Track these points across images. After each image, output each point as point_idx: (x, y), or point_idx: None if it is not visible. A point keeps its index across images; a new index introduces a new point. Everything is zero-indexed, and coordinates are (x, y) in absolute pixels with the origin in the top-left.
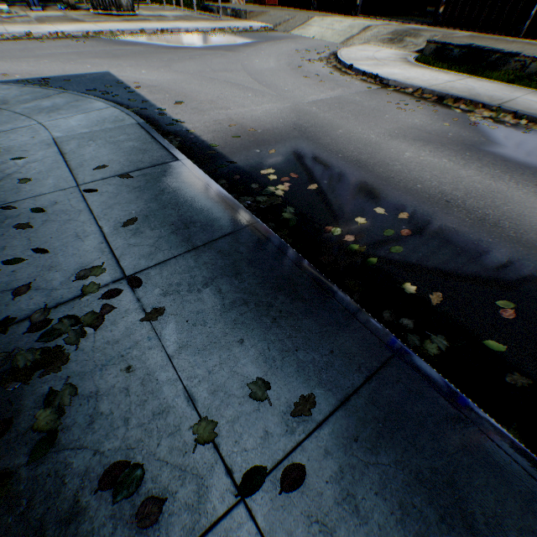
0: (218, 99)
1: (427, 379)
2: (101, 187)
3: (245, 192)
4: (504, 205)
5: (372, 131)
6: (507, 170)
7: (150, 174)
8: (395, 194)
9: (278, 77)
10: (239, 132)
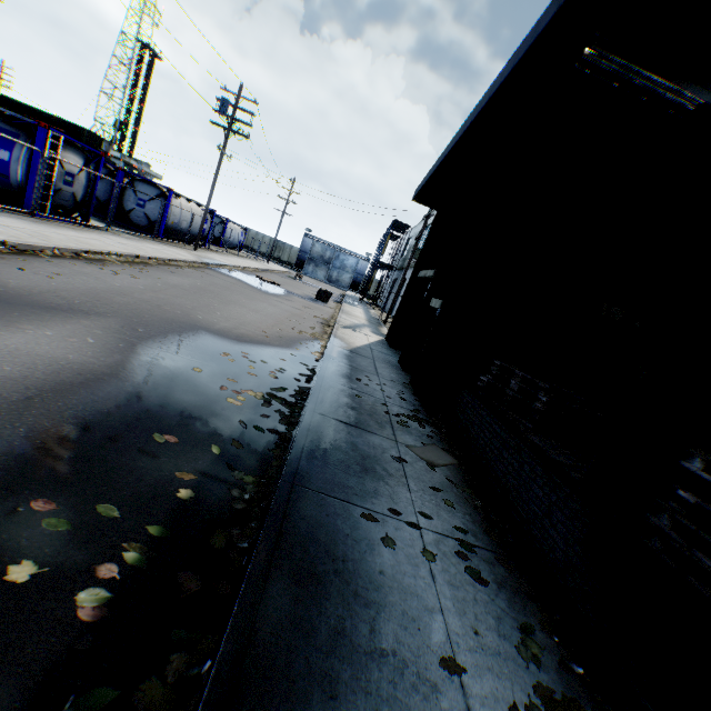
0: None
1: (296, 470)
2: None
3: None
4: None
5: None
6: None
7: None
8: None
9: None
10: None
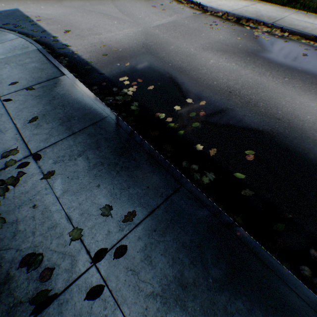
0: (94, 27)
1: (196, 197)
2: (14, 97)
3: (109, 94)
4: (263, 92)
5: (192, 46)
6: (269, 69)
7: (46, 86)
8: (200, 89)
9: (135, 8)
10: (107, 51)
